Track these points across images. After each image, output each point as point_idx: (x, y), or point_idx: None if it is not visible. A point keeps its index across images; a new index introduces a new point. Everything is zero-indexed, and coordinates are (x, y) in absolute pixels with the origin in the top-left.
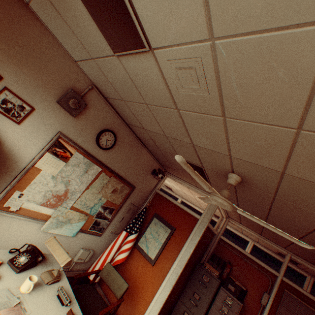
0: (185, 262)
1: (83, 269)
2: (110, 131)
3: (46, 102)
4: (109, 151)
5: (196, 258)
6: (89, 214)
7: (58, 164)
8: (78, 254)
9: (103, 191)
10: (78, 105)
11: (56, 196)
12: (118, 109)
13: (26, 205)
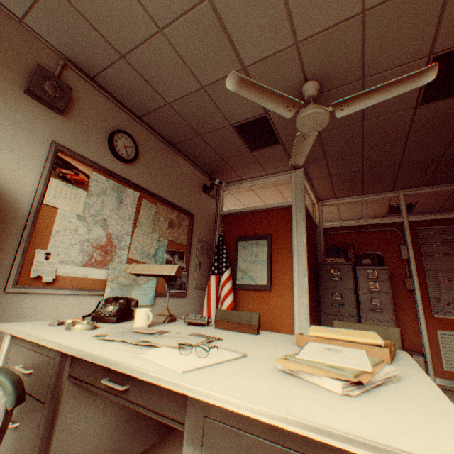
0: (305, 256)
1: None
2: (122, 132)
3: (9, 95)
4: (136, 165)
5: (312, 260)
6: None
7: (76, 196)
8: None
9: (157, 228)
10: (59, 90)
11: (98, 247)
12: (118, 92)
13: (64, 272)
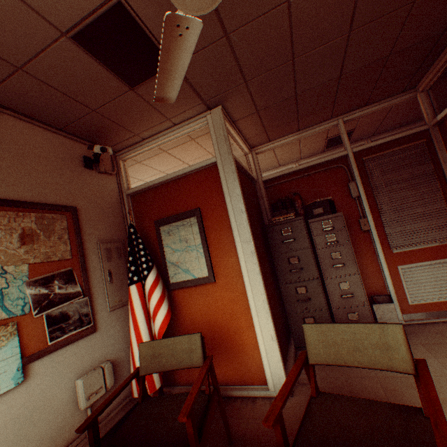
0: (248, 229)
1: (124, 398)
2: None
3: None
4: None
5: (259, 225)
6: (11, 319)
7: None
8: (78, 394)
9: None
10: None
11: None
12: None
13: None
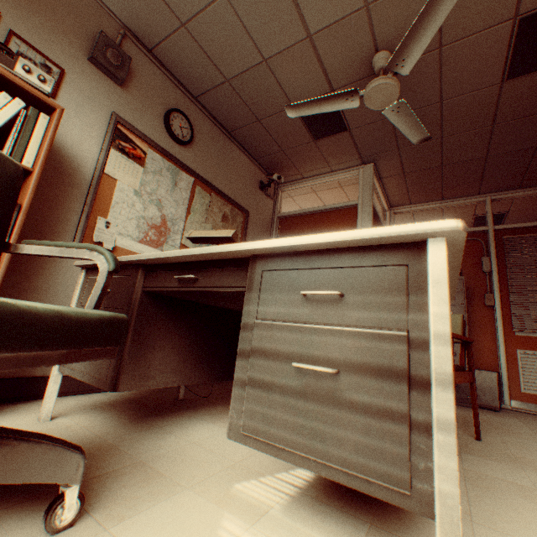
0: None
1: None
2: (178, 111)
3: (74, 61)
4: (190, 149)
5: None
6: None
7: (134, 171)
8: None
9: (211, 219)
10: (120, 59)
11: (153, 227)
12: (175, 67)
13: (122, 244)
